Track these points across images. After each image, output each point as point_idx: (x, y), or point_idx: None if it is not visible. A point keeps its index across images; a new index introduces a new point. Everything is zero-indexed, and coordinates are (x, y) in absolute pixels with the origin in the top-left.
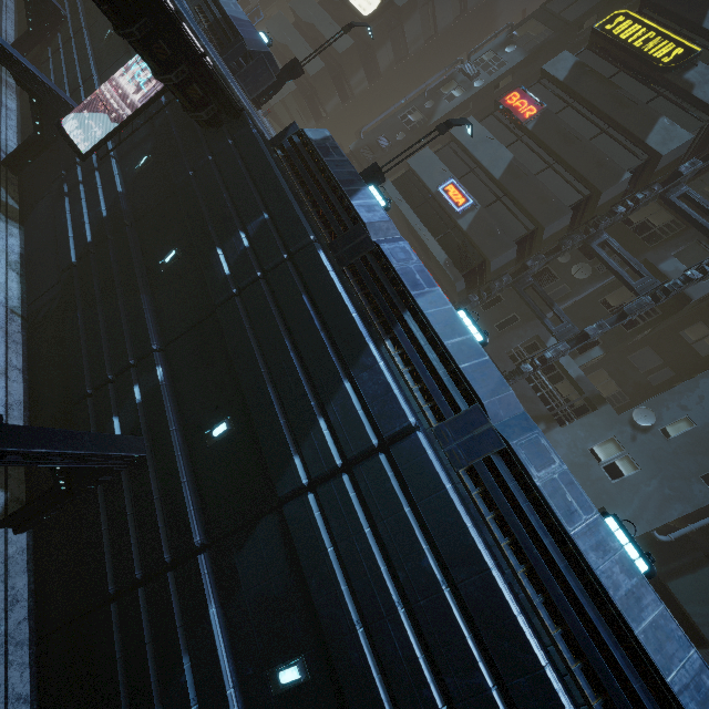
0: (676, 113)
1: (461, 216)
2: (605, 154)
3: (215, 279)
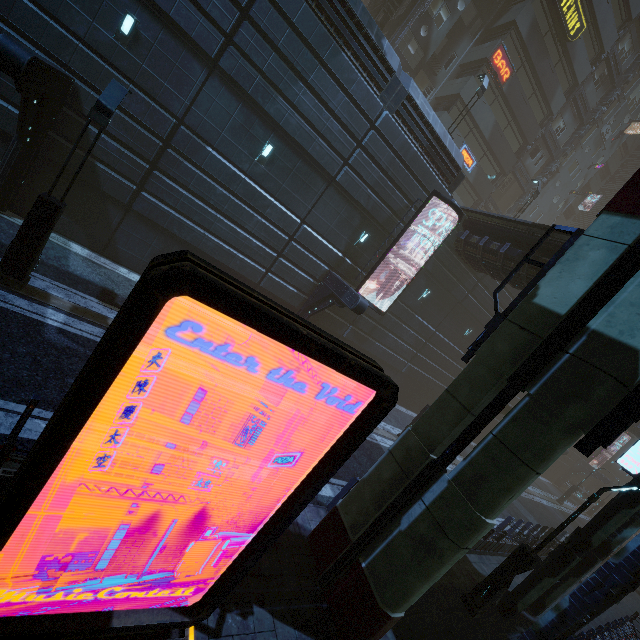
0: (562, 77)
1: (470, 174)
2: (534, 116)
3: None
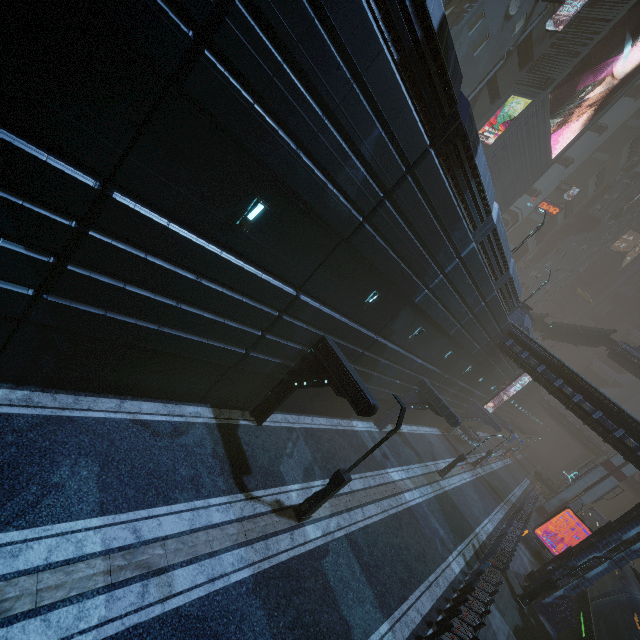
0: None
1: None
2: None
3: (340, 219)
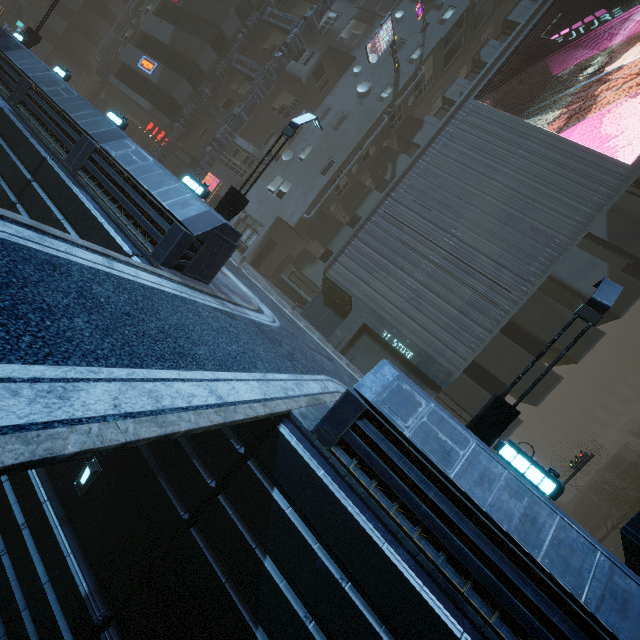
0: None
1: (153, 76)
2: (220, 4)
3: None
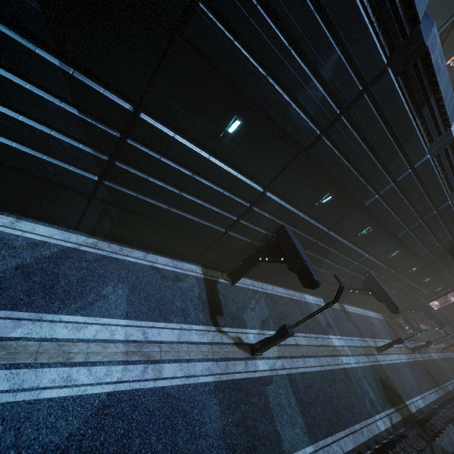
0: None
1: None
2: None
3: (300, 132)
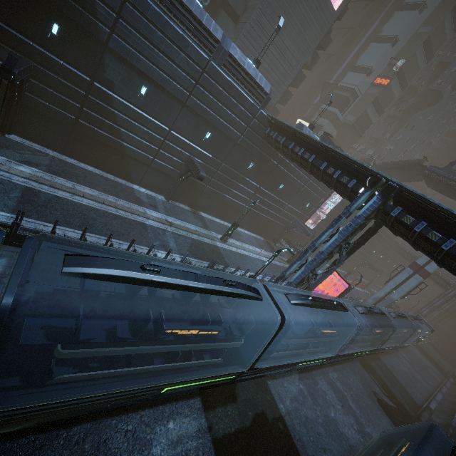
0: None
1: None
2: None
3: None
